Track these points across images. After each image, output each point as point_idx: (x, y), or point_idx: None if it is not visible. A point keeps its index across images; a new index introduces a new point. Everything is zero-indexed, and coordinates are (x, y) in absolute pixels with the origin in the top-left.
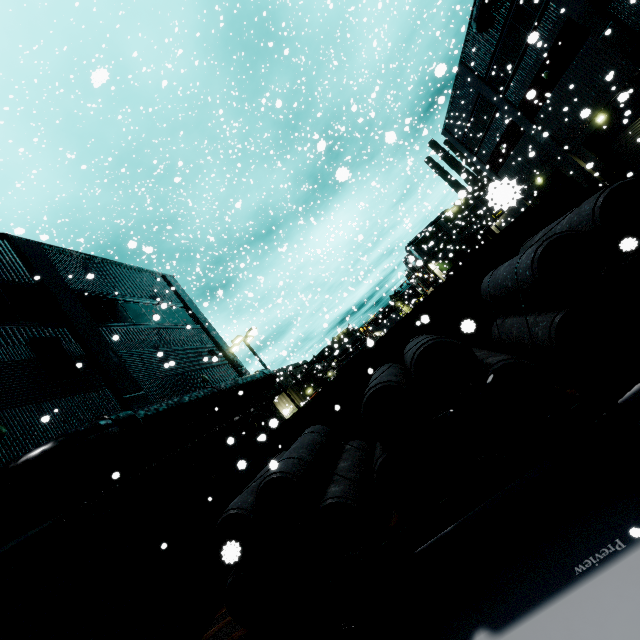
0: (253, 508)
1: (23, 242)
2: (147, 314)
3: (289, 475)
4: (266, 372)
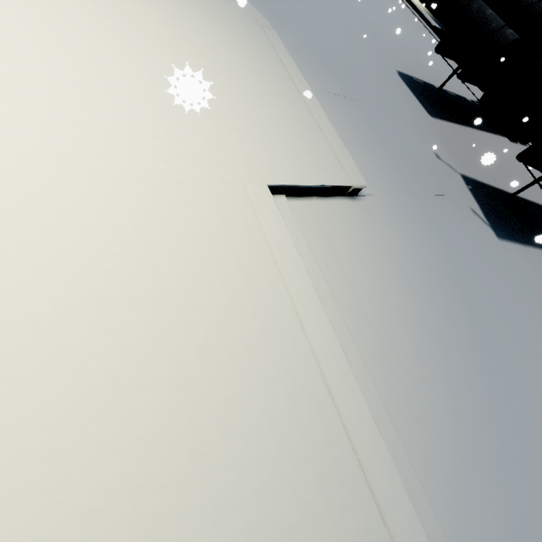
0: None
1: None
2: None
3: None
4: None
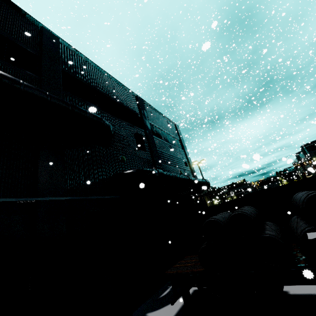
0: (223, 222)
1: (139, 98)
2: (167, 138)
3: (249, 215)
4: (207, 181)
